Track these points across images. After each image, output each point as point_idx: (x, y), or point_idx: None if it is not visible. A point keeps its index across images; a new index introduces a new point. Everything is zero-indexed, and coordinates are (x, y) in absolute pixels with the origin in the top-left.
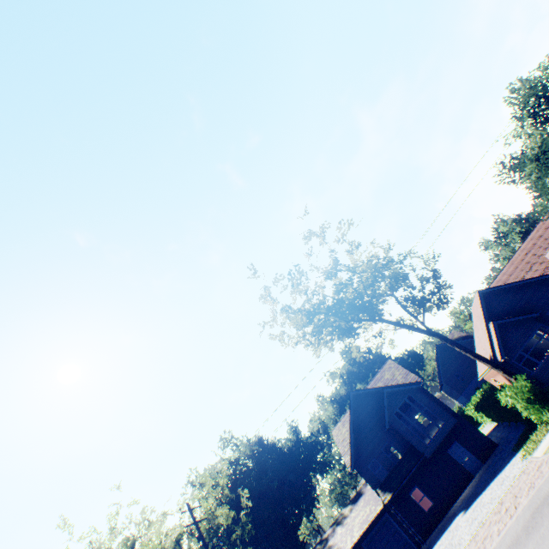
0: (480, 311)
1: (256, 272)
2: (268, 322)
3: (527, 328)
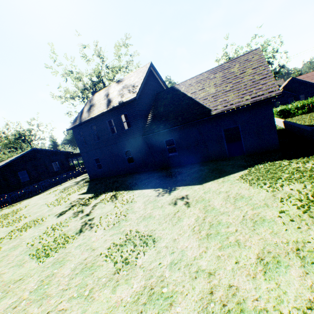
0: (284, 84)
1: (227, 38)
2: (220, 59)
3: (289, 96)
